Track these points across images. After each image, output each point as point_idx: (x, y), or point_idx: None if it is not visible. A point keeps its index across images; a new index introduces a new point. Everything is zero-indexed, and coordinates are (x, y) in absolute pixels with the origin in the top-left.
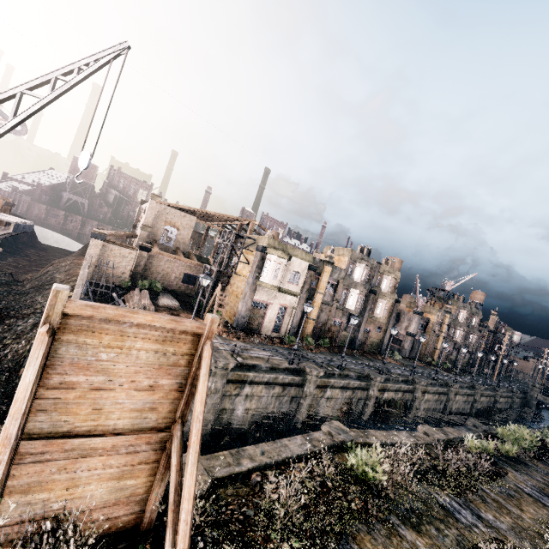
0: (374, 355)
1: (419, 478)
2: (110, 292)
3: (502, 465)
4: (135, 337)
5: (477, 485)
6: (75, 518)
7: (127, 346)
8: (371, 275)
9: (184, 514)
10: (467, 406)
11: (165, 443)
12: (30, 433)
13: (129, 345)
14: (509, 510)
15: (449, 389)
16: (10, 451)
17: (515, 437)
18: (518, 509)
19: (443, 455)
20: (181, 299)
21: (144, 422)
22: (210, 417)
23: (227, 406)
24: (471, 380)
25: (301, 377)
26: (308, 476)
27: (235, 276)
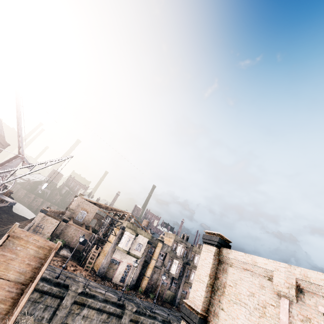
0: None
1: None
2: None
3: None
4: (31, 244)
5: None
6: None
7: (27, 246)
8: (187, 252)
9: (16, 312)
10: None
11: (23, 291)
12: None
13: (28, 246)
14: None
15: None
16: None
17: None
18: None
19: None
20: (74, 253)
21: (19, 278)
22: None
23: (70, 321)
24: None
25: (121, 310)
26: None
27: (108, 242)
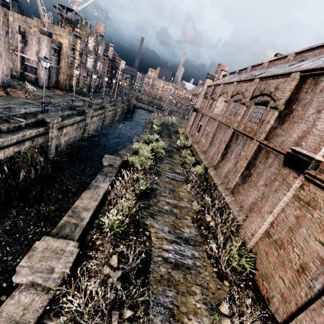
0: None
1: None
2: None
3: (143, 220)
4: None
5: None
6: None
7: None
8: None
9: None
10: (101, 122)
11: None
12: None
13: None
14: None
15: (86, 116)
16: None
17: (142, 162)
18: None
19: None
20: None
21: None
22: None
23: None
24: (101, 101)
25: None
26: None
27: None
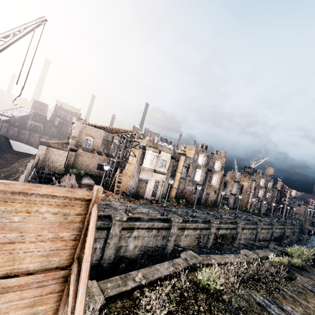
0: (212, 208)
1: (243, 285)
2: (51, 177)
3: (292, 272)
4: (40, 204)
5: (279, 287)
6: None
7: (34, 210)
8: (208, 161)
9: None
10: (269, 235)
11: (67, 277)
12: None
13: (35, 210)
14: (300, 303)
15: (257, 226)
16: None
17: (298, 253)
18: (306, 301)
19: (257, 268)
20: (96, 179)
21: (50, 264)
22: (112, 252)
23: (123, 244)
24: (269, 220)
25: (168, 223)
26: (171, 290)
27: (128, 164)
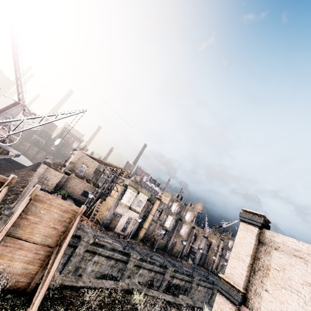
0: (176, 257)
1: None
2: None
3: None
4: (54, 207)
5: None
6: (7, 272)
7: (51, 210)
8: (181, 210)
9: (49, 276)
10: None
11: (50, 253)
12: (7, 233)
13: (51, 210)
14: None
15: (213, 286)
16: (6, 233)
17: None
18: None
19: None
20: (77, 204)
21: (46, 241)
22: (71, 269)
23: (82, 265)
24: None
25: (127, 257)
26: (107, 296)
27: (109, 197)
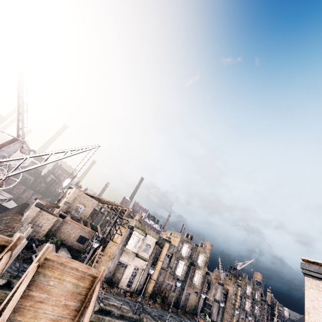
0: (192, 315)
1: None
2: (31, 243)
3: None
4: (68, 274)
5: None
6: None
7: (63, 278)
8: (192, 252)
9: None
10: None
11: None
12: None
13: (64, 278)
14: None
15: None
16: None
17: None
18: None
19: None
20: (72, 253)
21: None
22: None
23: None
24: None
25: None
26: None
27: (111, 242)
